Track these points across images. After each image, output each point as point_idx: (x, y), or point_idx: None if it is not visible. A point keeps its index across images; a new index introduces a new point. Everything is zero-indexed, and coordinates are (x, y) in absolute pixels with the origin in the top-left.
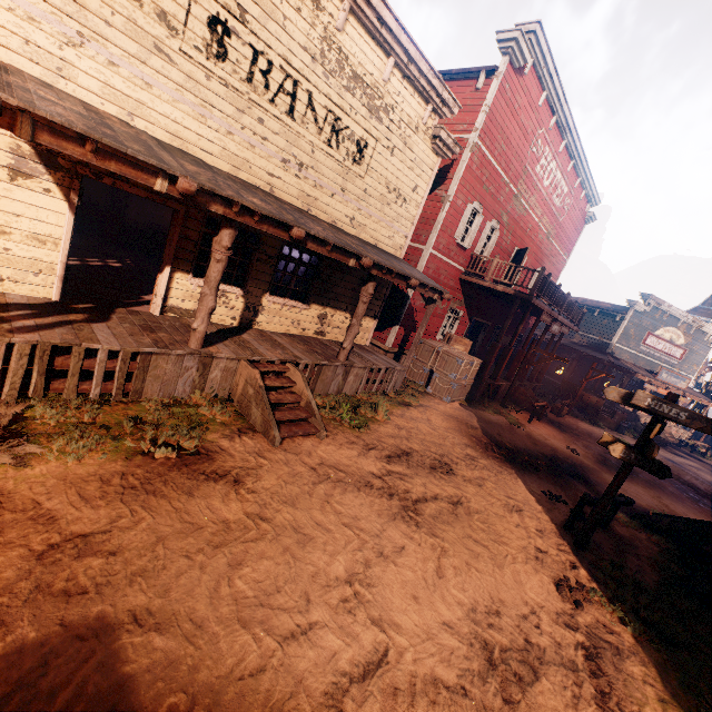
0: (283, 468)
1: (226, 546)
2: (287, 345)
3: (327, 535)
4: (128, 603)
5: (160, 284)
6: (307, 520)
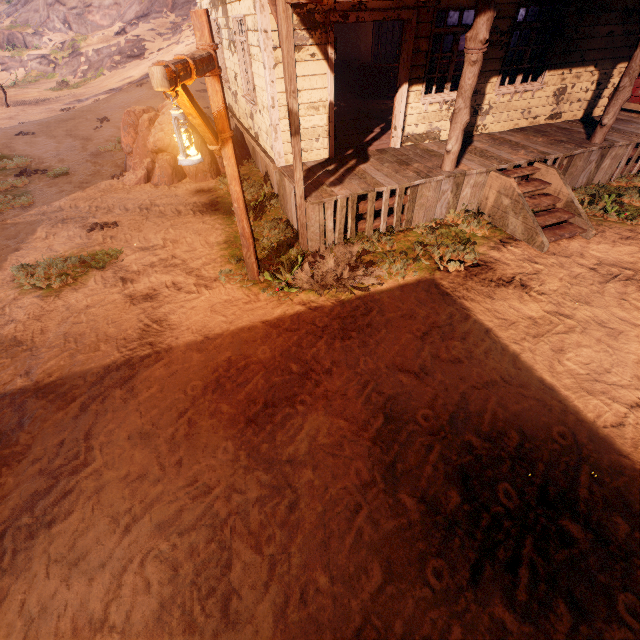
0: (560, 272)
1: (542, 337)
2: (524, 142)
3: (636, 330)
4: (492, 370)
5: (398, 115)
6: (608, 316)
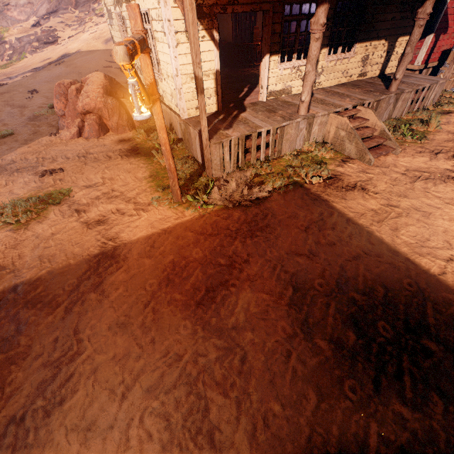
0: (384, 177)
1: (383, 221)
2: (347, 93)
3: (439, 211)
4: (356, 247)
5: (263, 78)
6: (420, 204)
